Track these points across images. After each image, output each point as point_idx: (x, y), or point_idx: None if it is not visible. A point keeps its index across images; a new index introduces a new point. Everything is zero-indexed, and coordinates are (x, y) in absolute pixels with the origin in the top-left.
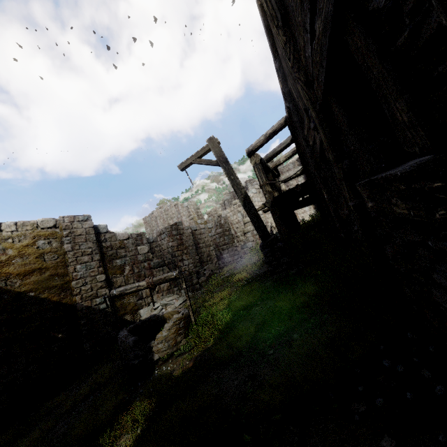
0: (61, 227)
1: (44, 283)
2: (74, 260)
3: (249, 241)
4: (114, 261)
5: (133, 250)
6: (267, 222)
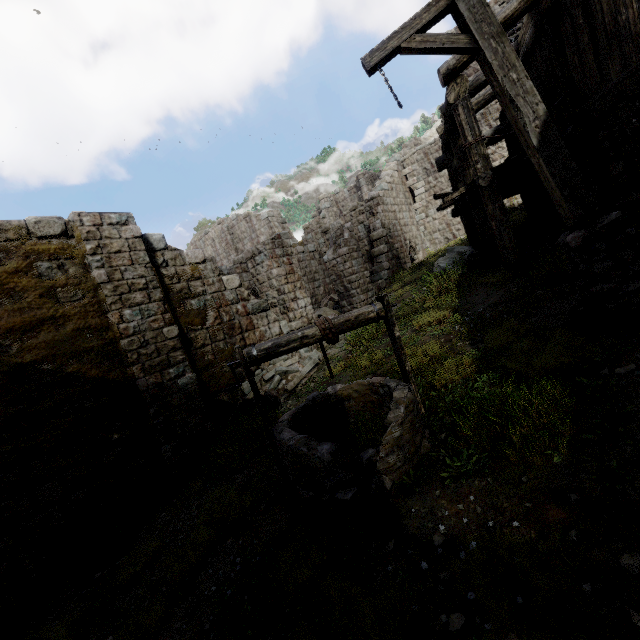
0: (79, 235)
1: (67, 346)
2: (117, 301)
3: (384, 269)
4: (187, 302)
5: (216, 282)
6: (405, 239)
